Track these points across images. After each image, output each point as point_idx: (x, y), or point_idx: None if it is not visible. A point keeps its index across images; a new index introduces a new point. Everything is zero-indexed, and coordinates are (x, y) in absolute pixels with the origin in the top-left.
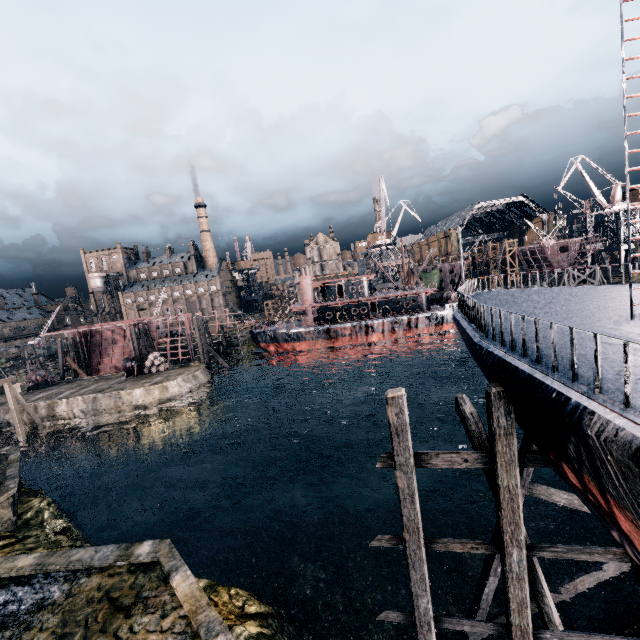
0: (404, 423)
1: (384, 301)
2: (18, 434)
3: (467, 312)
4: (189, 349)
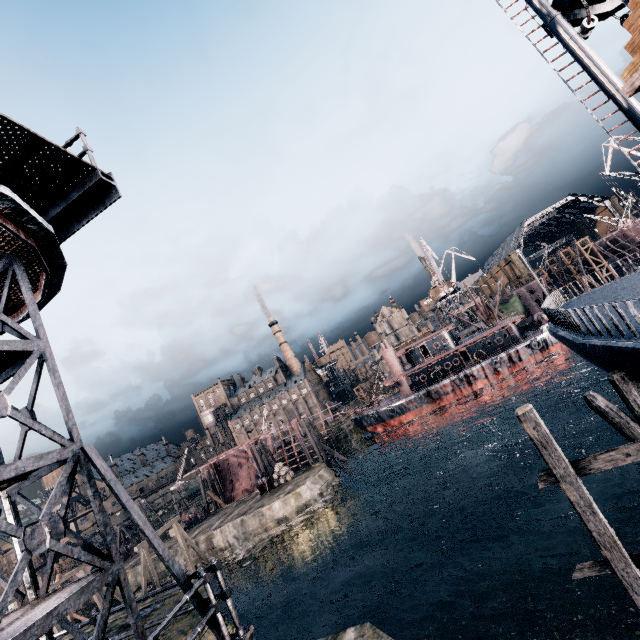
0: (545, 434)
1: (473, 346)
2: (190, 572)
3: (559, 322)
4: (305, 453)
